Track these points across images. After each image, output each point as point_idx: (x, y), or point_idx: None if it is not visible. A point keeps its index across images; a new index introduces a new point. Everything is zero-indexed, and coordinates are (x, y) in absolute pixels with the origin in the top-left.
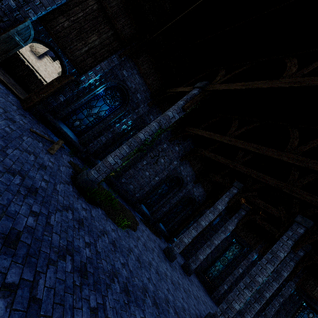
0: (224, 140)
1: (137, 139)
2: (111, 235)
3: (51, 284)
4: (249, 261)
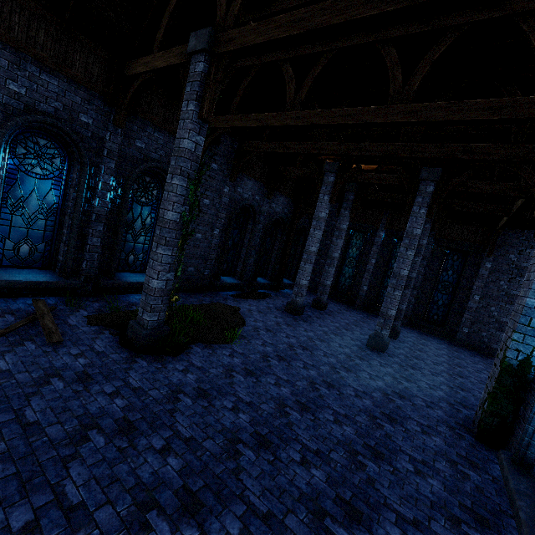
0: (289, 122)
1: (170, 225)
2: (237, 365)
3: (260, 489)
4: (378, 245)
